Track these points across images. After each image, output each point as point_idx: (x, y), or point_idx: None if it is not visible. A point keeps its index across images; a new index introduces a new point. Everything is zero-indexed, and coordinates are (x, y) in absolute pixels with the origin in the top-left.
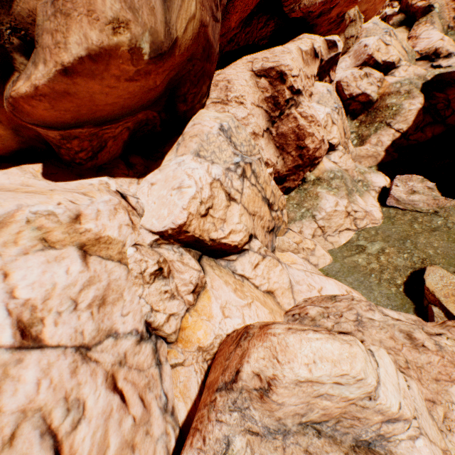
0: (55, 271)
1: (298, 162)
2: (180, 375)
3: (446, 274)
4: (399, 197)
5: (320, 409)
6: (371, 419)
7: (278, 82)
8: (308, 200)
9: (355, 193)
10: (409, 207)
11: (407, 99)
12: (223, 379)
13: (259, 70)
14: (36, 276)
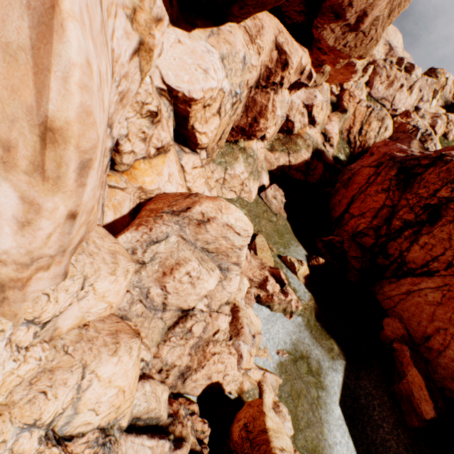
0: (124, 44)
1: (246, 128)
2: (118, 196)
3: (265, 241)
4: (268, 196)
5: (218, 244)
6: (232, 259)
7: (281, 66)
8: (230, 157)
9: (253, 176)
10: (269, 204)
11: (305, 149)
12: (171, 209)
13: (280, 44)
14: (120, 35)
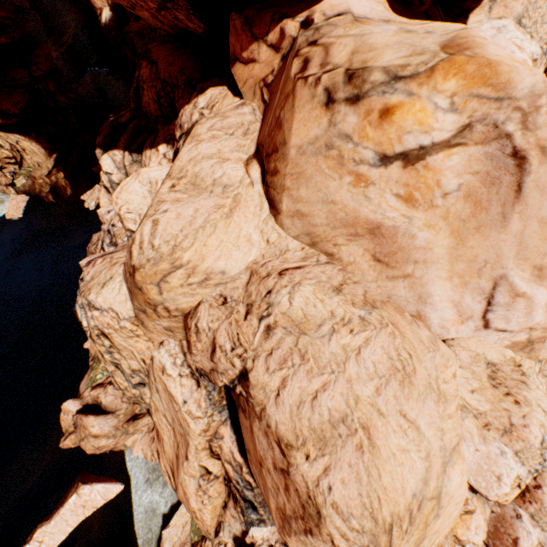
0: None
1: None
2: None
3: None
4: None
5: None
6: None
7: None
8: None
9: None
10: None
11: None
12: None
13: None
14: None
